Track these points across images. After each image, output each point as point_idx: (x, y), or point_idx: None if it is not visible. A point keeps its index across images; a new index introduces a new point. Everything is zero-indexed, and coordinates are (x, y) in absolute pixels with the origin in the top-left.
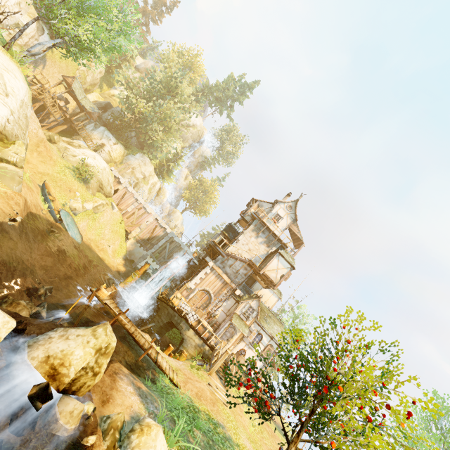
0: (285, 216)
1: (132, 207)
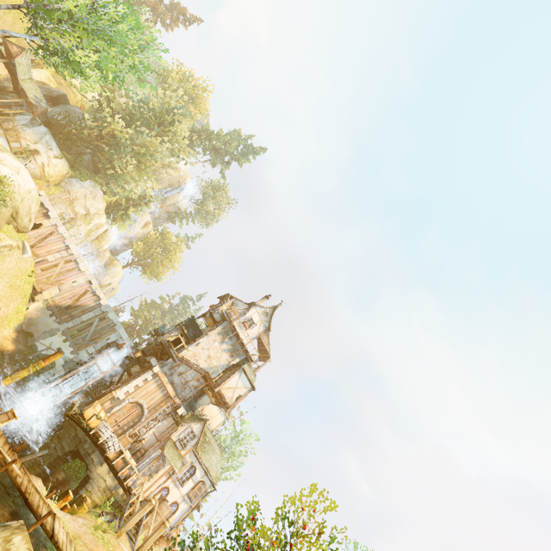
0: (259, 322)
1: (57, 255)
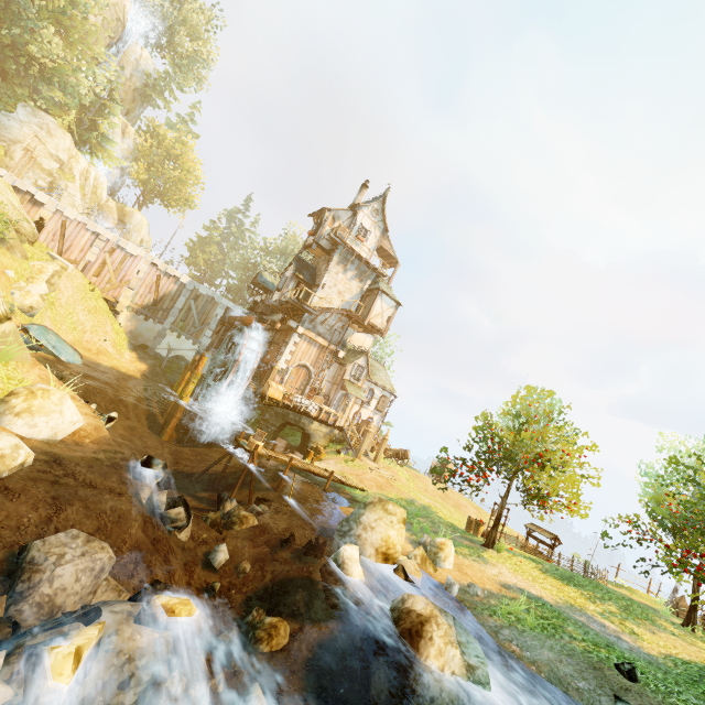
0: (372, 227)
1: (94, 251)
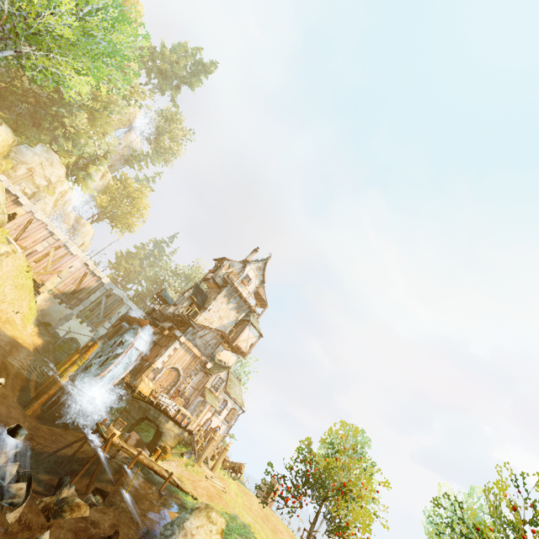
0: (254, 277)
1: (44, 244)
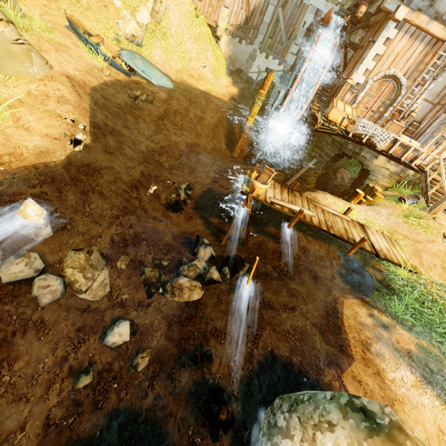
0: None
1: None
